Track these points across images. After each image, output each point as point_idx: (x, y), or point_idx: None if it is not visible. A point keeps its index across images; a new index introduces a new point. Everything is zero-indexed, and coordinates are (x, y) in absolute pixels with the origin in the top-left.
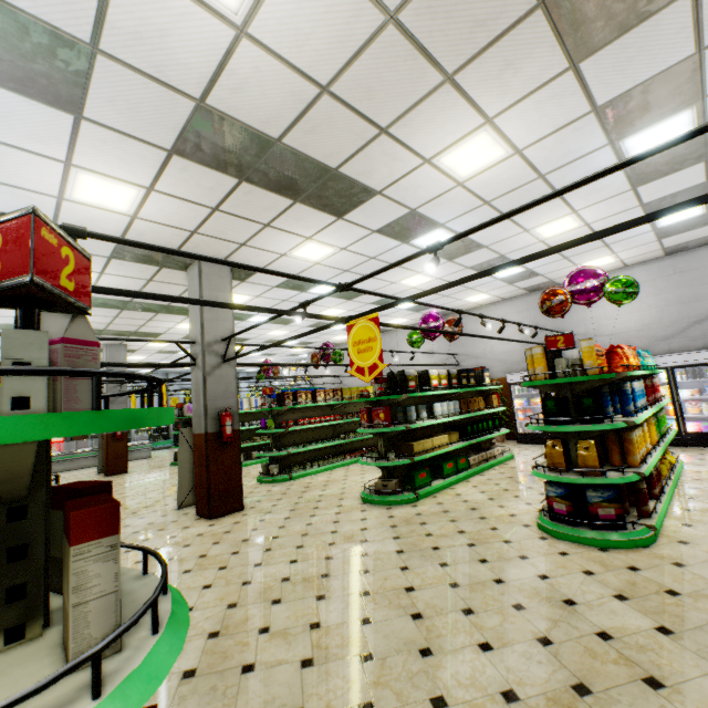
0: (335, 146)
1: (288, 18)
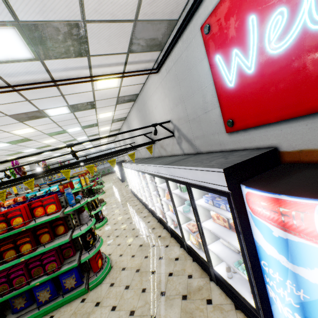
0: None
1: None
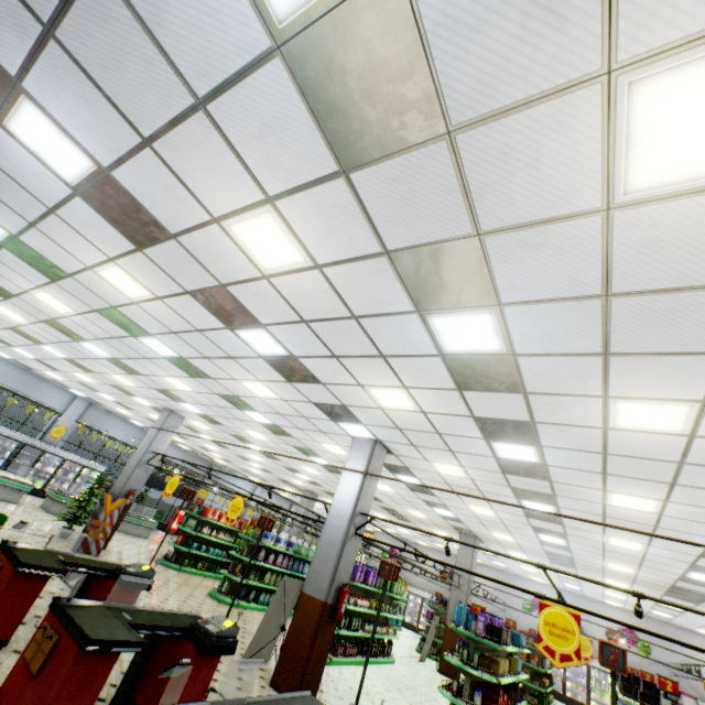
0: (585, 567)
1: (615, 569)
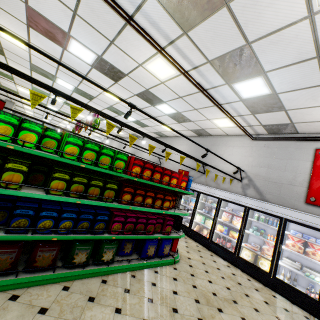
0: None
1: None
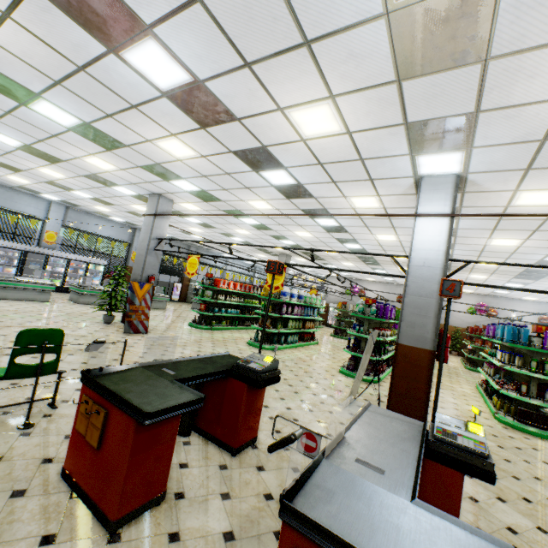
0: None
1: None
